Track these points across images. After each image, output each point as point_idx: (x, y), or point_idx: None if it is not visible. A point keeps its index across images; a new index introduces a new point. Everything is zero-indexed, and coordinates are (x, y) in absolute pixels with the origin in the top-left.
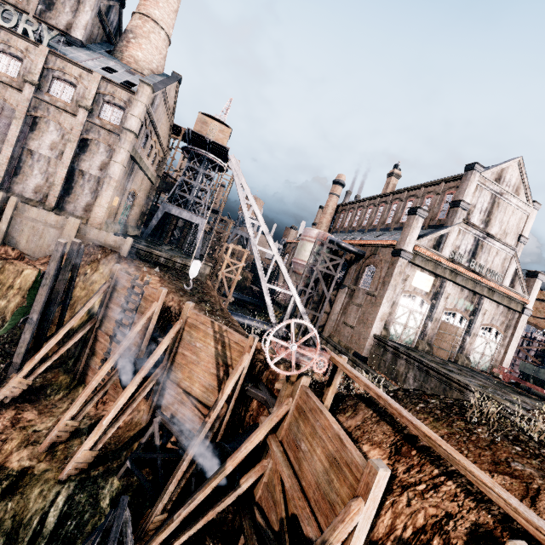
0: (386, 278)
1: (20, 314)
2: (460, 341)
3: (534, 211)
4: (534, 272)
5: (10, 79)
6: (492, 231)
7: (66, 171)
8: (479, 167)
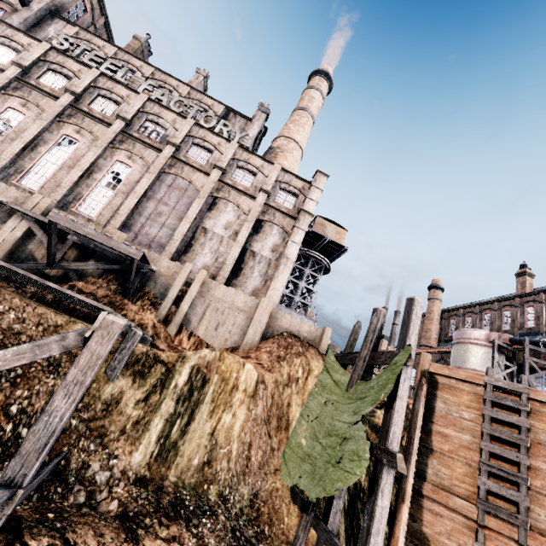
0: None
1: (337, 444)
2: None
3: None
4: None
5: (199, 165)
6: None
7: (239, 250)
8: None
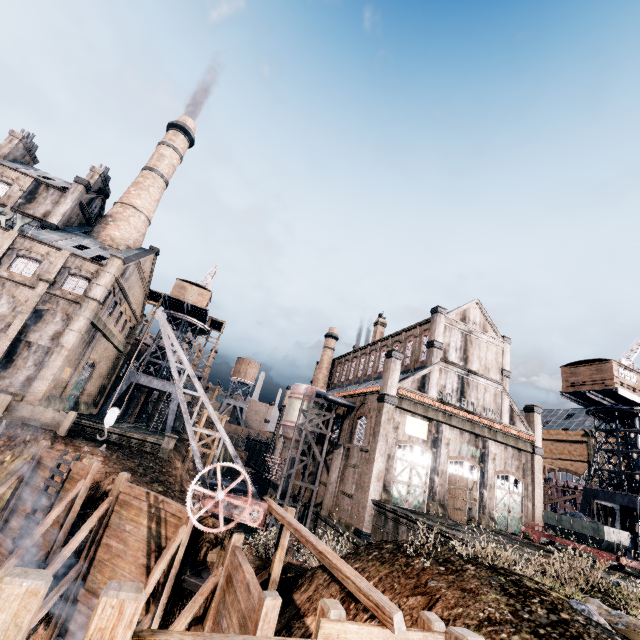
0: (375, 428)
1: None
2: (477, 497)
3: (507, 345)
4: (530, 405)
5: None
6: (473, 367)
7: (10, 343)
8: (442, 309)
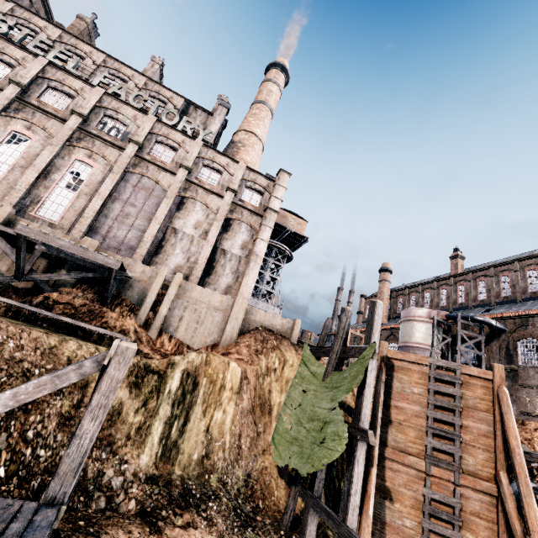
0: None
1: (319, 427)
2: None
3: None
4: None
5: (164, 164)
6: None
7: (210, 250)
8: None
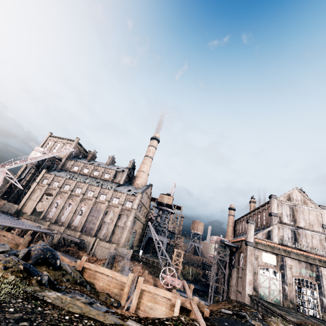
0: (245, 258)
1: None
2: (318, 301)
3: (323, 210)
4: None
5: (103, 201)
6: (301, 224)
7: (114, 226)
8: (274, 196)
